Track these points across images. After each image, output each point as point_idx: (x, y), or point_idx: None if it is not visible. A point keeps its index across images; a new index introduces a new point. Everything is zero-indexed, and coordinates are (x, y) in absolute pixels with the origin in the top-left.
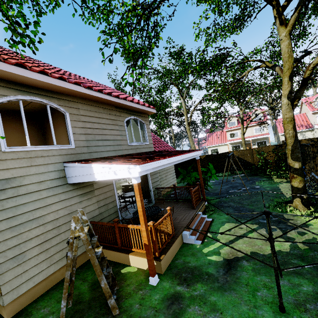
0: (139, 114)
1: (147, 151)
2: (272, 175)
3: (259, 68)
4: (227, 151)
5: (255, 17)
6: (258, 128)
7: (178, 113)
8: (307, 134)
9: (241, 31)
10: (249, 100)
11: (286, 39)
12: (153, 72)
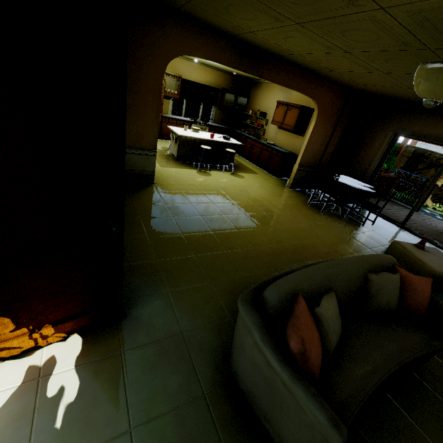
0: None
1: None
2: None
3: None
4: None
5: None
6: None
7: None
8: None
9: None
10: None
11: None
12: None
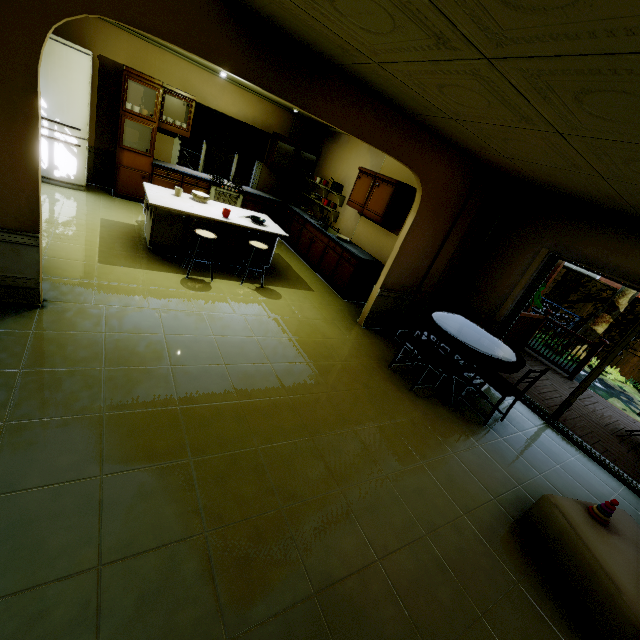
0: None
1: None
2: None
3: None
4: None
5: None
6: None
7: None
8: None
9: None
10: None
11: None
12: None
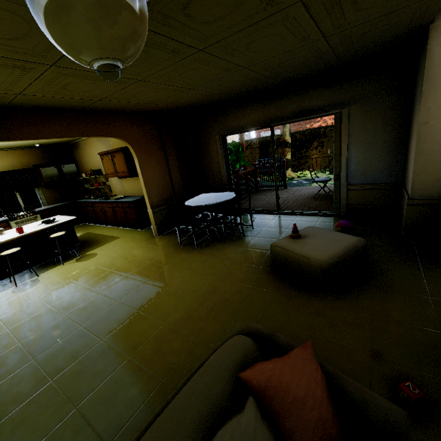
0: None
1: None
2: None
3: None
4: None
5: None
6: None
7: None
8: None
9: None
10: None
11: None
12: None
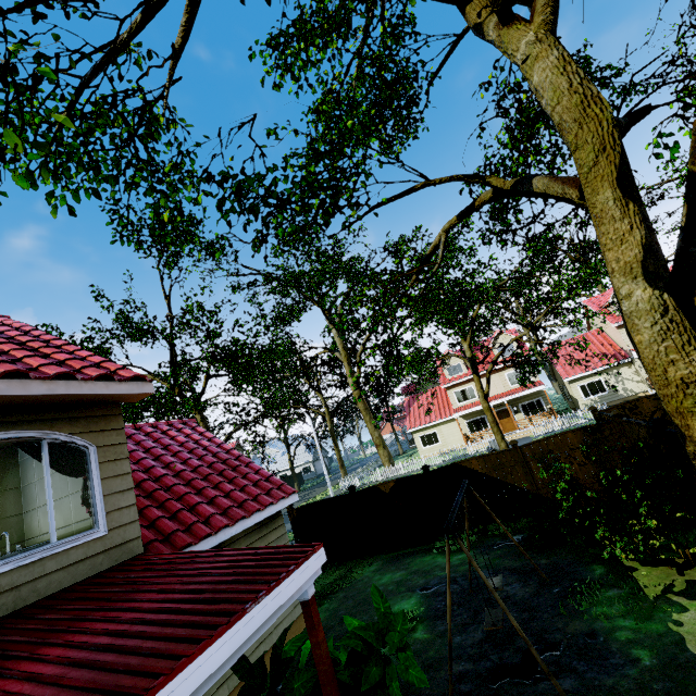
0: (60, 410)
1: (87, 577)
2: (613, 544)
3: (473, 211)
4: (460, 435)
5: (425, 92)
6: (514, 373)
7: (330, 360)
8: (624, 372)
9: (403, 141)
10: (476, 314)
11: (548, 49)
12: (264, 280)
